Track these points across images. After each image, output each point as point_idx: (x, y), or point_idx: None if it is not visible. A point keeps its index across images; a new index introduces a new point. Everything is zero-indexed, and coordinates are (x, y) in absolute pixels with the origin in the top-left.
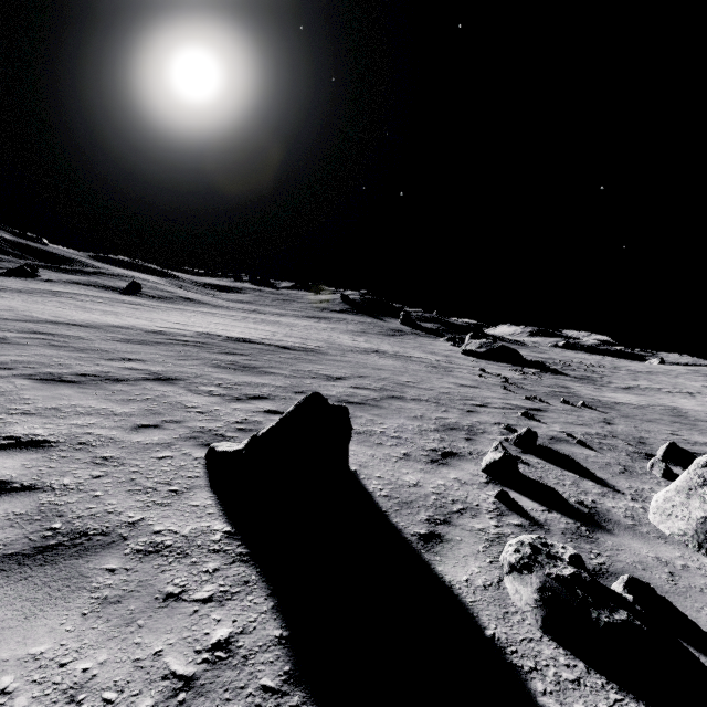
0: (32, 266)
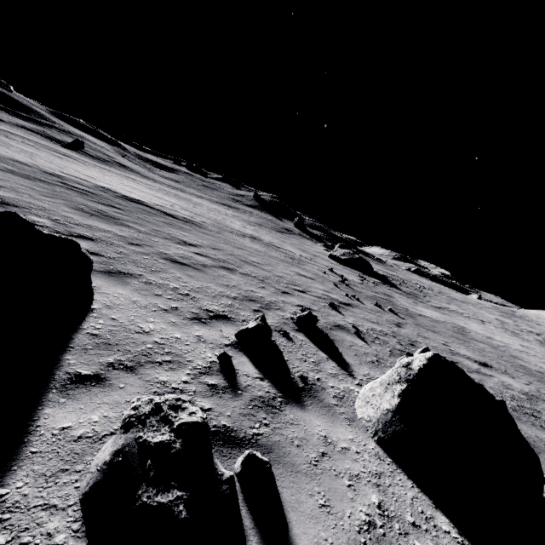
0: None
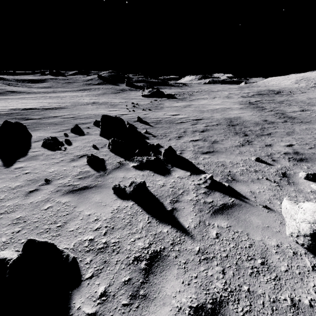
0: None
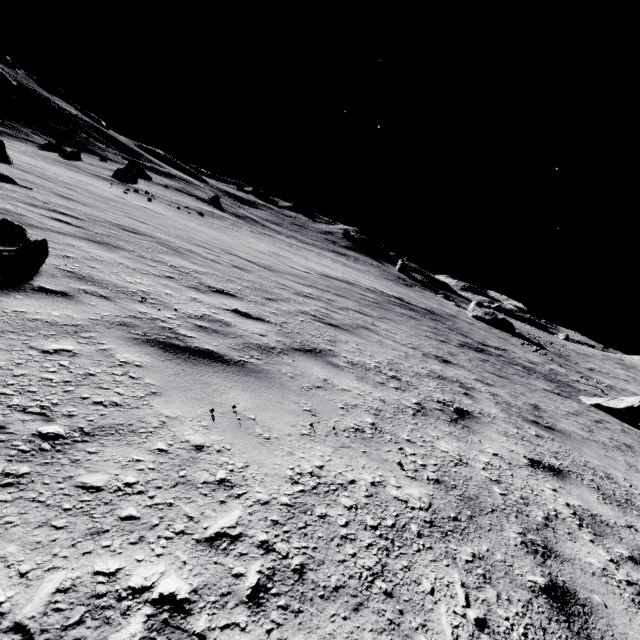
0: (137, 164)
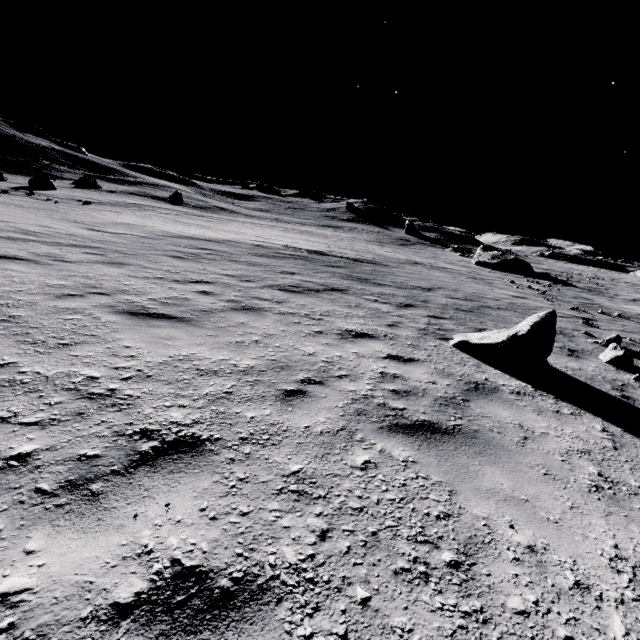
0: (91, 177)
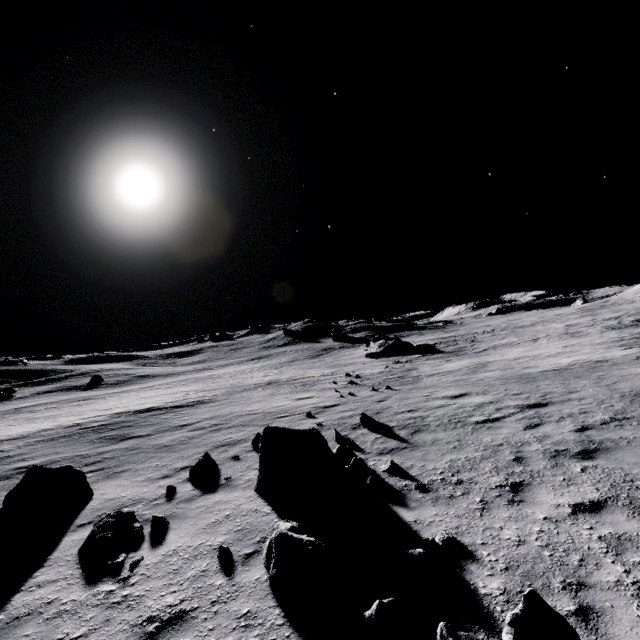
0: (9, 389)
